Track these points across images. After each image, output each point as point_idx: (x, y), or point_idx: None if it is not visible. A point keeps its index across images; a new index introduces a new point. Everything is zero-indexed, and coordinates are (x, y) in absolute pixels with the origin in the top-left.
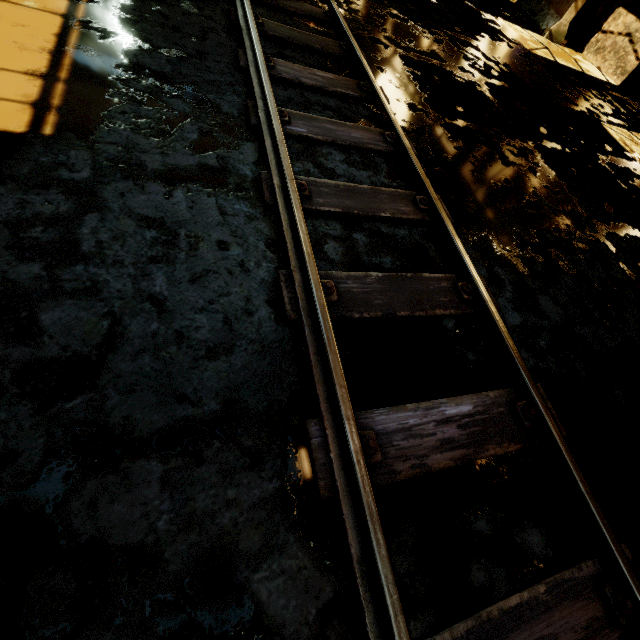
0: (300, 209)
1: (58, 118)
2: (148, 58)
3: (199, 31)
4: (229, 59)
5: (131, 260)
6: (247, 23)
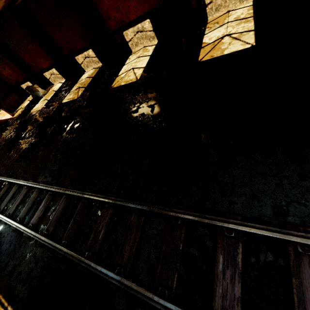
0: (7, 218)
1: None
2: None
3: None
4: None
5: None
6: None
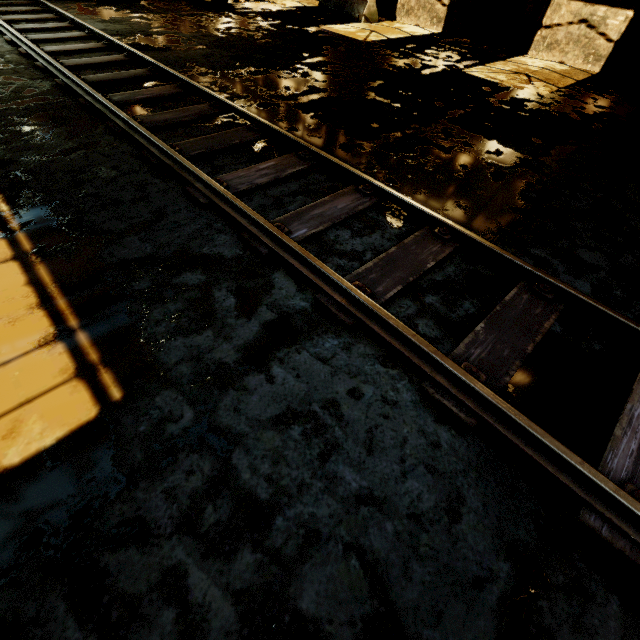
0: (387, 313)
1: (112, 373)
2: (123, 249)
3: (136, 191)
4: (184, 202)
5: (308, 474)
6: (171, 158)
